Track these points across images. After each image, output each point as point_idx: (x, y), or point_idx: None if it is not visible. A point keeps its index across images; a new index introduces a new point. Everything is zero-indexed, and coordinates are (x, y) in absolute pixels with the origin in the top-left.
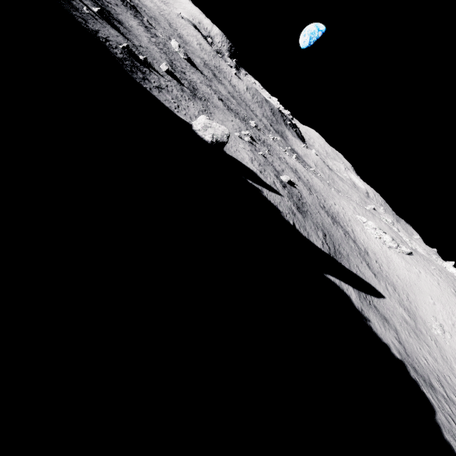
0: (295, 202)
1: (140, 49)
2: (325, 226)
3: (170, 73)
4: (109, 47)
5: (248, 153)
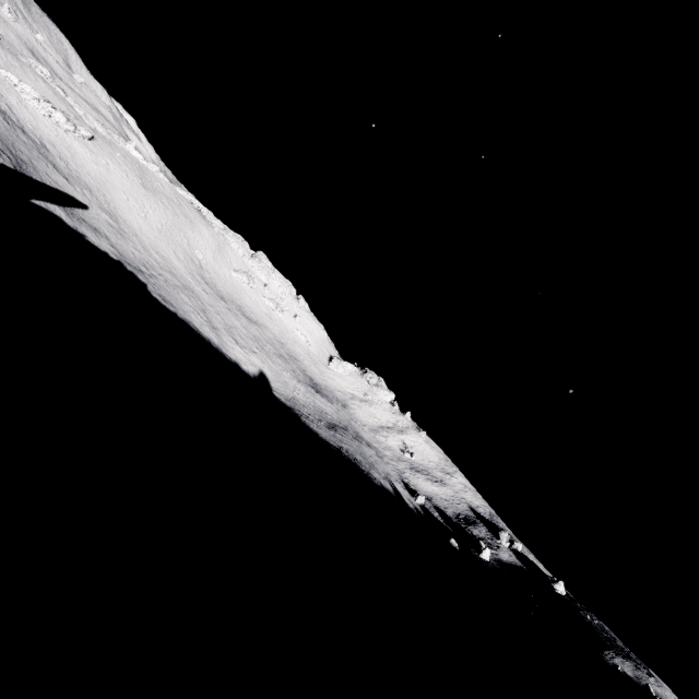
0: None
1: None
2: None
3: None
4: None
5: None
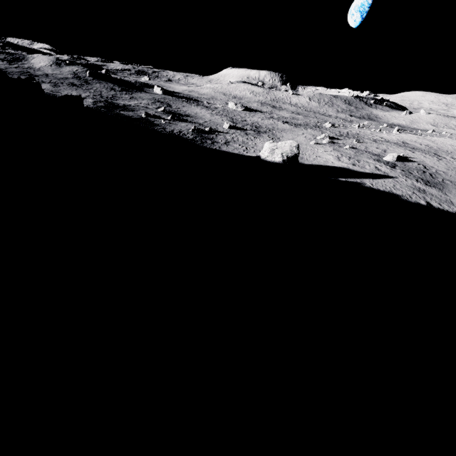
0: (418, 177)
1: (204, 124)
2: None
3: (233, 127)
4: (182, 136)
5: (331, 153)
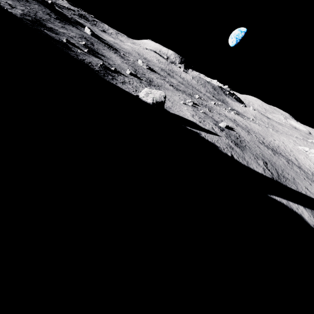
0: (233, 140)
1: (113, 65)
2: (266, 156)
3: (133, 74)
4: (90, 66)
5: (190, 112)
